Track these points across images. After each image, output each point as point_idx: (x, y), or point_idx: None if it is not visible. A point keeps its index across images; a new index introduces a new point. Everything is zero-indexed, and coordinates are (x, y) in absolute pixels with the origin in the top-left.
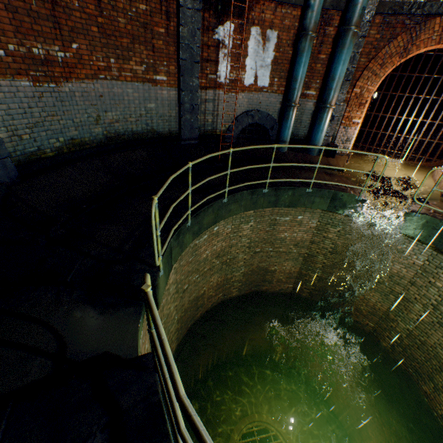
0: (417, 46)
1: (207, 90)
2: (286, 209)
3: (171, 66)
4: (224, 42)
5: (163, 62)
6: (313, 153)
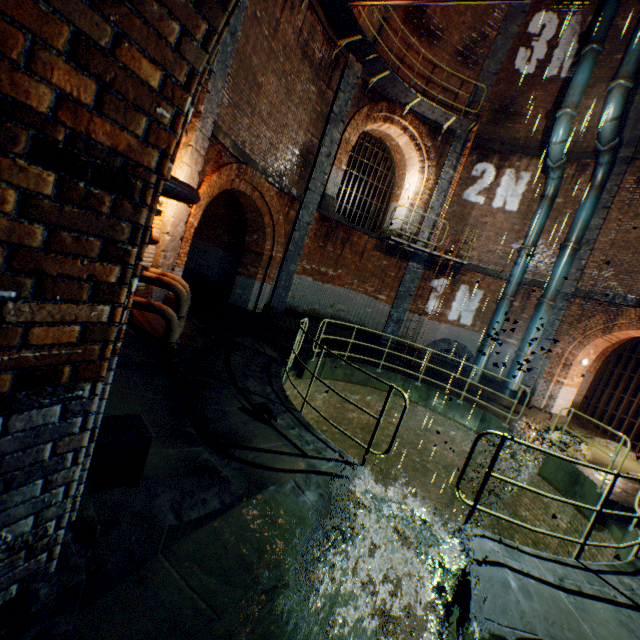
0: (618, 327)
1: (414, 313)
2: (439, 417)
3: (392, 292)
4: (437, 289)
5: (386, 289)
6: (504, 394)
